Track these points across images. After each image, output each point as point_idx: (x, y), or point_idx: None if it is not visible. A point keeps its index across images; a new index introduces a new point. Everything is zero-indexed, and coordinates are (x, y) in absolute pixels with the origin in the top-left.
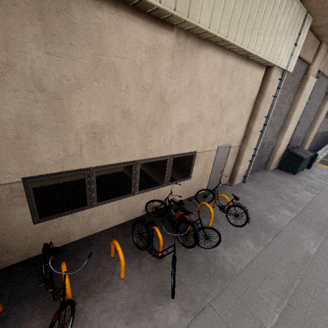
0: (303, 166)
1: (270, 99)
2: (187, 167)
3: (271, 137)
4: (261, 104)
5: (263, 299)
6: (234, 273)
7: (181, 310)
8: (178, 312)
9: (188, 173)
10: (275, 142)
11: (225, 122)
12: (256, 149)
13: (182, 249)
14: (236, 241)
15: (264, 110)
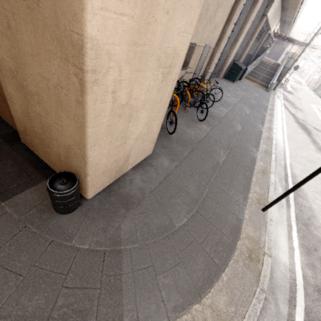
0: (239, 76)
1: (241, 6)
2: (189, 57)
3: (228, 47)
4: (236, 10)
5: (234, 124)
6: (221, 117)
7: (207, 126)
8: (206, 126)
9: (187, 64)
10: (228, 53)
11: (215, 21)
12: (222, 53)
13: (194, 108)
14: (216, 107)
15: (236, 17)
